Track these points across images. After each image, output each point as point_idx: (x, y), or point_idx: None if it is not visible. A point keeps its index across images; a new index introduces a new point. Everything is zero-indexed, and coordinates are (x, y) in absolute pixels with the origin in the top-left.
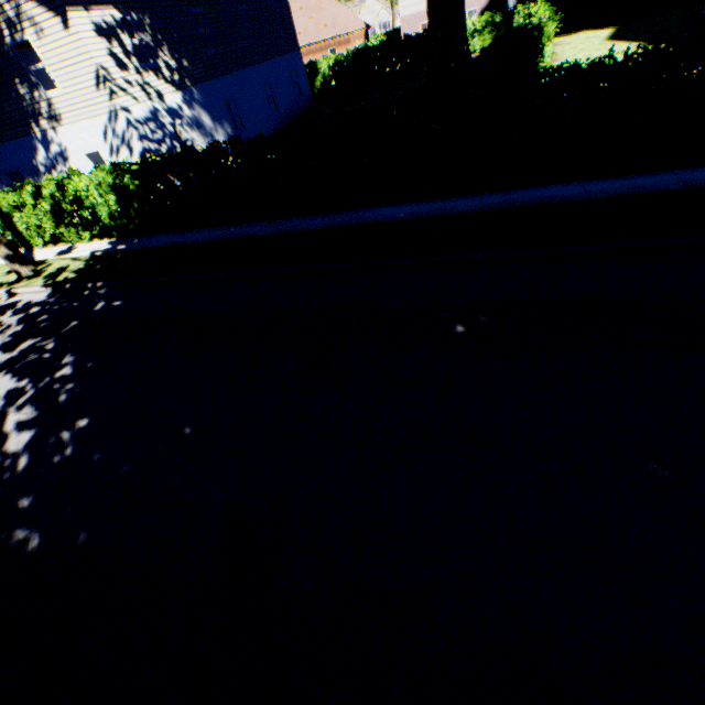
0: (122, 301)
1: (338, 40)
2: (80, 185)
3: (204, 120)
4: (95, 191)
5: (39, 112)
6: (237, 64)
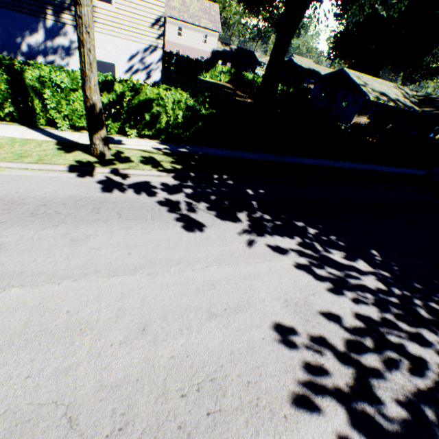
0: (262, 190)
1: None
2: (163, 96)
3: None
4: (171, 104)
5: (67, 6)
6: None
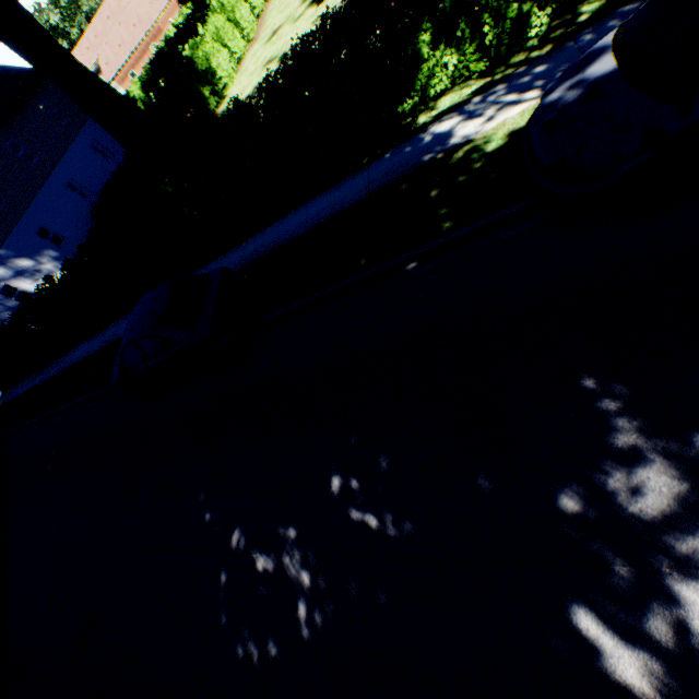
0: None
1: (151, 34)
2: None
3: (24, 265)
4: None
5: None
6: (30, 195)
